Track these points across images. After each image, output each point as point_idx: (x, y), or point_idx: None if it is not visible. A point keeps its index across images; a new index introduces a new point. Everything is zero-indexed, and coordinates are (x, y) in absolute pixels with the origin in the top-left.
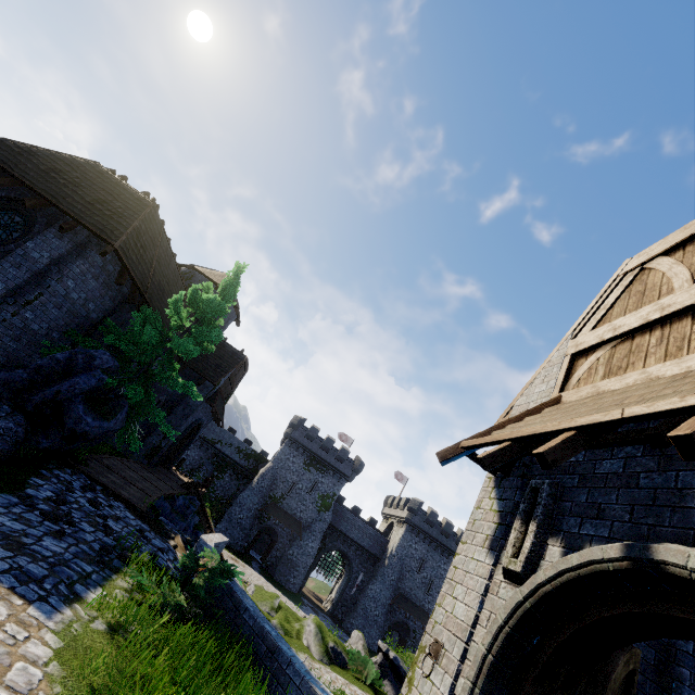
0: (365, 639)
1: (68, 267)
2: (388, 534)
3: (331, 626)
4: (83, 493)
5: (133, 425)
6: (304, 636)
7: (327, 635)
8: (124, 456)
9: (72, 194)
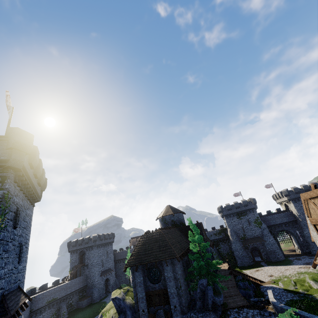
0: None
1: (176, 270)
2: (288, 208)
3: (309, 259)
4: (240, 316)
5: (218, 284)
6: (312, 286)
7: None
8: None
9: (155, 253)
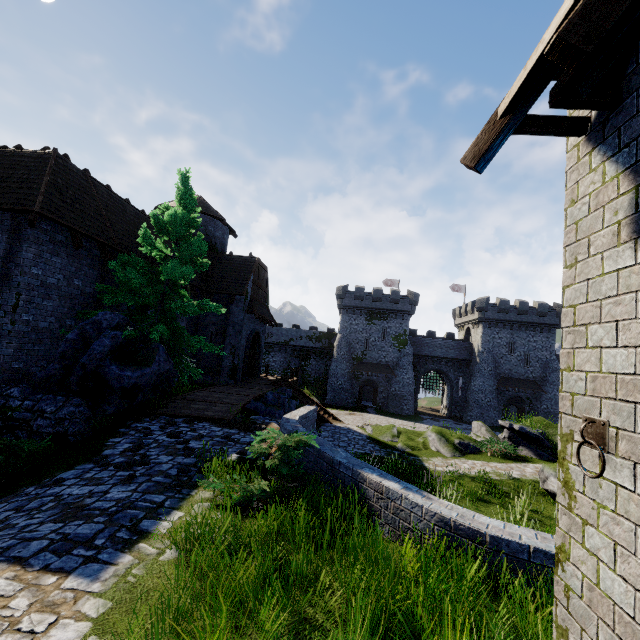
0: (487, 421)
1: (20, 257)
2: (468, 339)
3: (454, 424)
4: (162, 431)
5: (183, 360)
6: (430, 445)
7: (450, 436)
8: (211, 386)
9: None
